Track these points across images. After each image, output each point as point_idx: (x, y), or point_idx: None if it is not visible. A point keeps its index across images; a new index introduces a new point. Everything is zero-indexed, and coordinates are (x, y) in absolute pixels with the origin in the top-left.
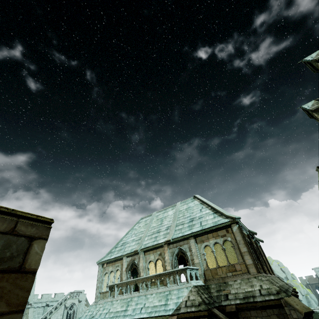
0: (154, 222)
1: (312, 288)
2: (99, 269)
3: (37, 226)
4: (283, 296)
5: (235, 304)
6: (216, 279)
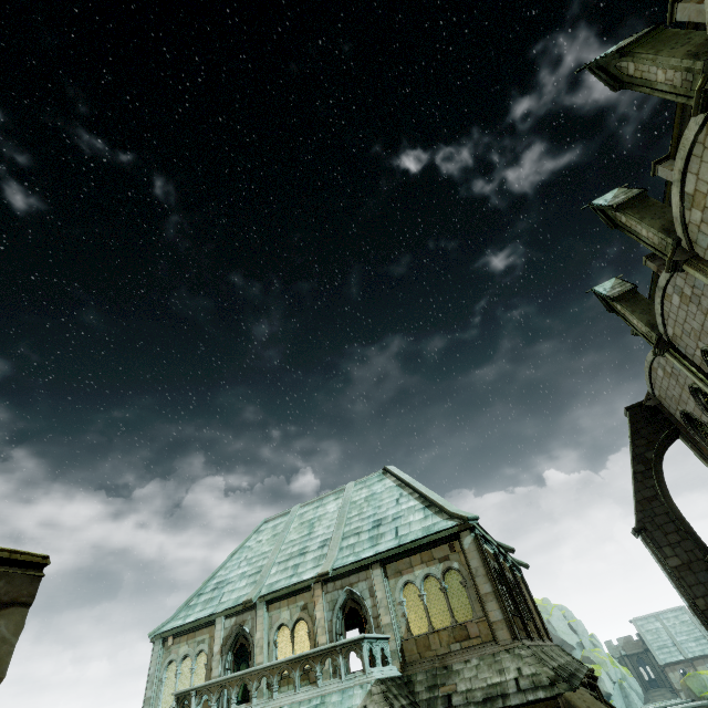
0: (293, 529)
1: (632, 664)
2: (155, 653)
3: (9, 576)
4: (562, 691)
5: None
6: (426, 661)
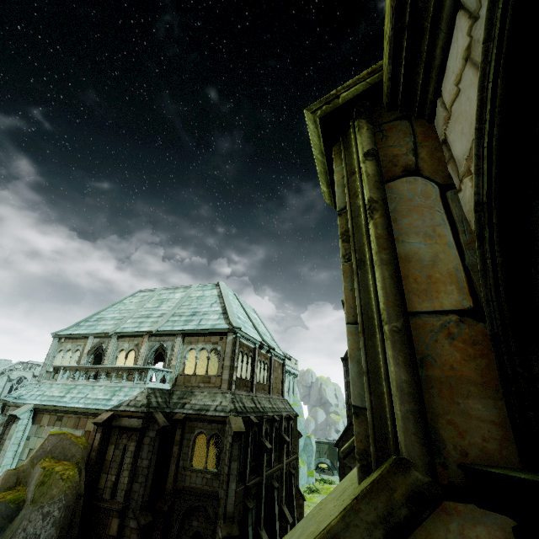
0: (152, 301)
1: None
2: (54, 344)
3: None
4: (231, 415)
5: (187, 413)
6: (185, 387)
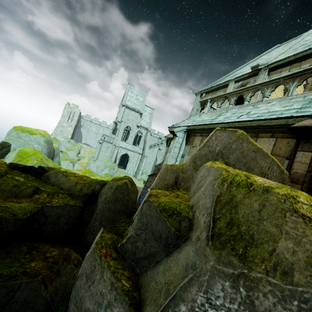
0: (309, 36)
1: None
2: (196, 100)
3: None
4: None
5: None
6: None
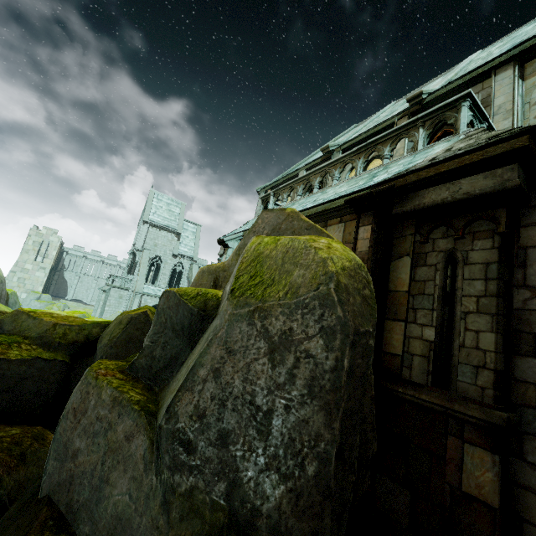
0: (383, 113)
1: None
2: (260, 200)
3: None
4: None
5: None
6: None
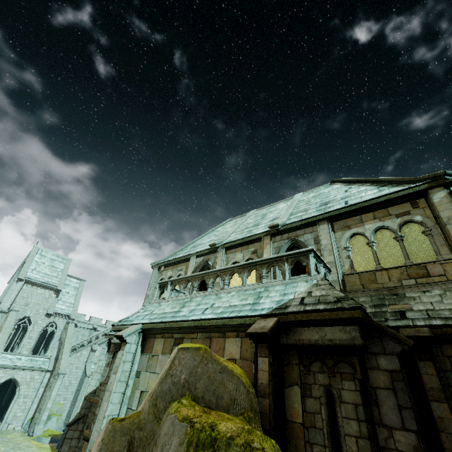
0: (250, 219)
1: None
2: (154, 274)
3: None
4: None
5: (428, 326)
6: (370, 290)
